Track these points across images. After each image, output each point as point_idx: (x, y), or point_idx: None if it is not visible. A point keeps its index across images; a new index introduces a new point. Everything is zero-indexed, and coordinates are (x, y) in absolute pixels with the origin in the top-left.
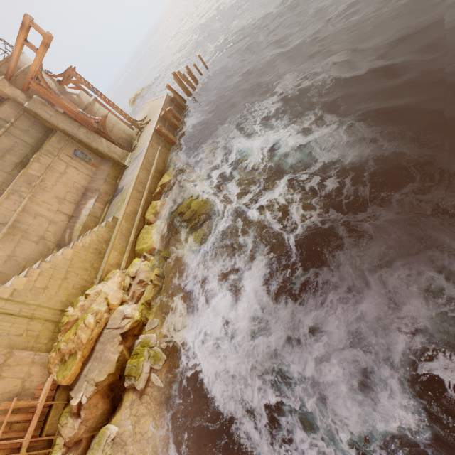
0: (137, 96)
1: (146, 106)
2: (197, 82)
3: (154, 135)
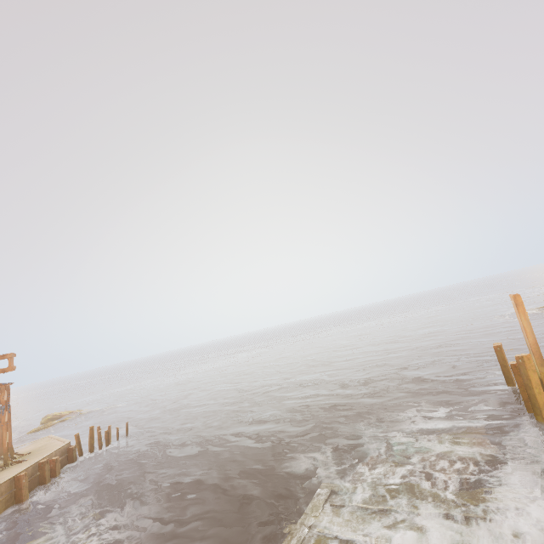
0: (59, 416)
1: (45, 440)
2: (108, 444)
3: (9, 481)
